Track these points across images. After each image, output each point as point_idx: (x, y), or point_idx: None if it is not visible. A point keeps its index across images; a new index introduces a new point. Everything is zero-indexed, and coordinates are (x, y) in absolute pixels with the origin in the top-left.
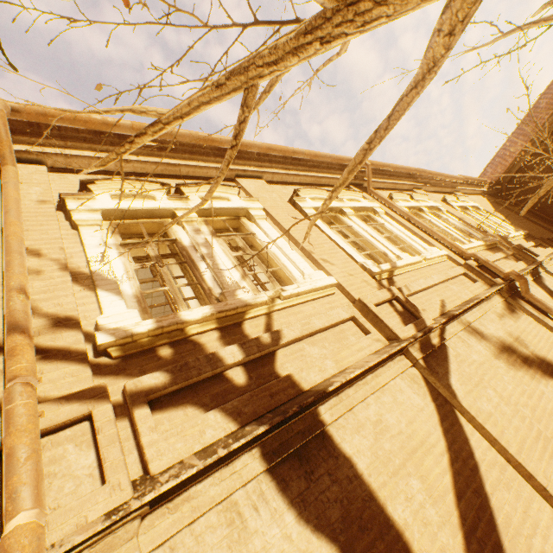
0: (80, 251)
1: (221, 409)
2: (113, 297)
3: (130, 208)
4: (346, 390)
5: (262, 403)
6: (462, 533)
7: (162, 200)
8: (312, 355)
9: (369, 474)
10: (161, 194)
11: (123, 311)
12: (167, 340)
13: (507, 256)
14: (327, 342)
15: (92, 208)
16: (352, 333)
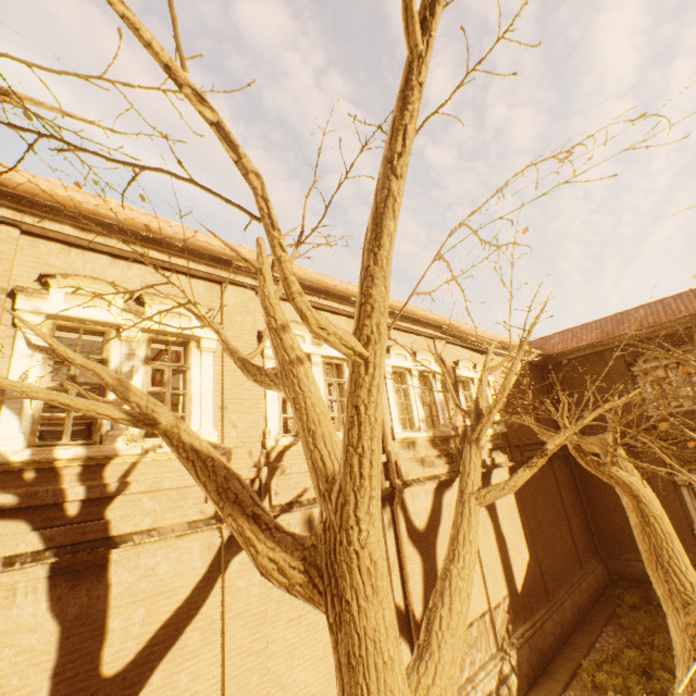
0: (9, 355)
1: (41, 533)
2: (13, 417)
3: (77, 317)
4: (144, 543)
5: (73, 536)
6: (145, 644)
7: (116, 311)
8: (144, 507)
9: (115, 598)
10: (119, 302)
11: (14, 435)
12: (36, 467)
13: (444, 454)
14: (166, 499)
15: (39, 311)
16: (194, 497)
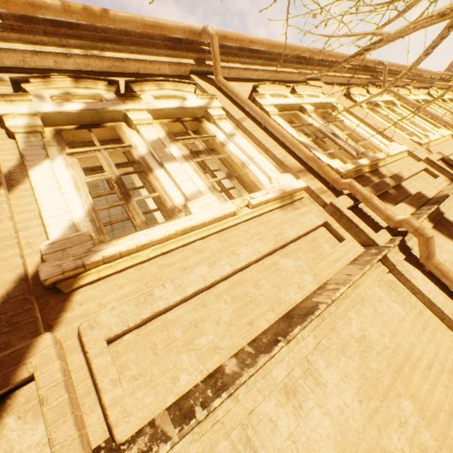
0: None
1: (404, 202)
2: (319, 154)
3: (284, 104)
4: (445, 200)
5: (417, 201)
6: None
7: (292, 98)
8: (417, 186)
9: None
10: (288, 94)
11: (332, 160)
12: (357, 174)
13: None
14: (419, 181)
15: (270, 104)
16: (427, 177)
